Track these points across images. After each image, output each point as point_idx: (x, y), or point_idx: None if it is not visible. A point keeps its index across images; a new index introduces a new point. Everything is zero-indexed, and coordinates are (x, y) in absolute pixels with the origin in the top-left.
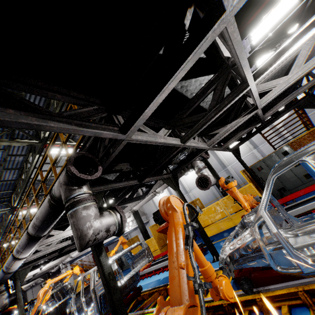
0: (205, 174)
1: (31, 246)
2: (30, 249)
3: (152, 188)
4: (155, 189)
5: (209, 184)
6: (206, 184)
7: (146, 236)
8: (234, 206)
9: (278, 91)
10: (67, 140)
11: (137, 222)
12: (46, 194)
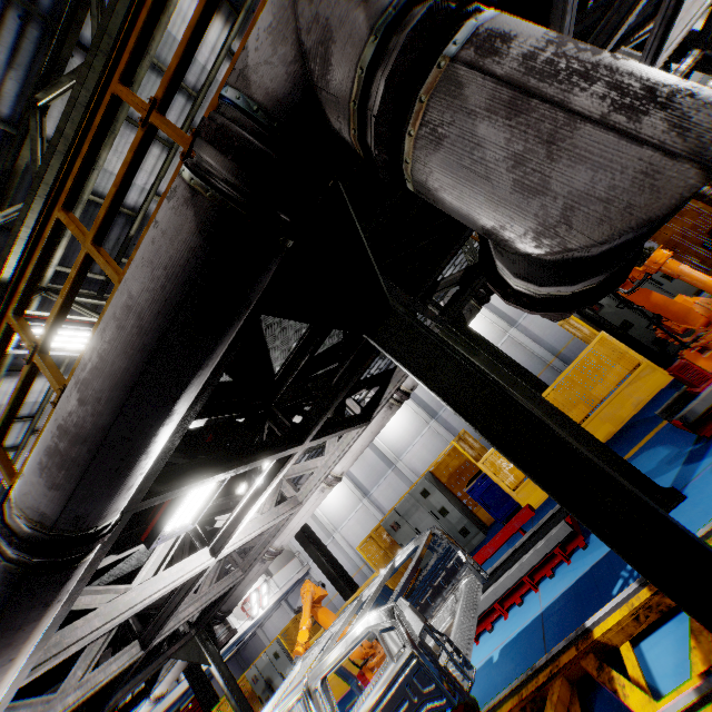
0: None
1: (19, 636)
2: (6, 661)
3: (392, 382)
4: (403, 378)
5: None
6: None
7: (348, 586)
8: (579, 404)
9: (686, 22)
10: (171, 95)
11: (311, 552)
12: (63, 385)
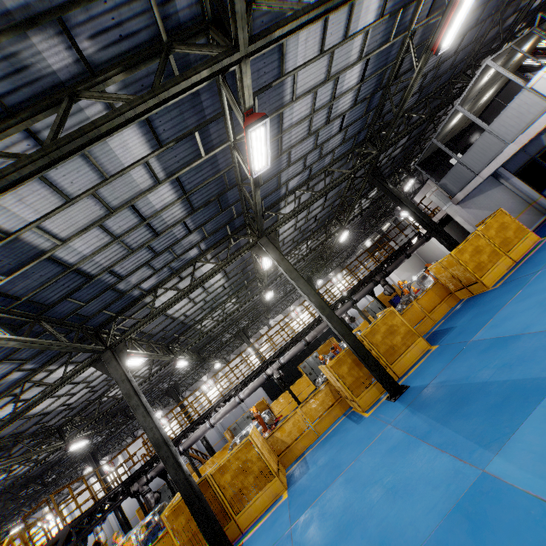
0: (99, 538)
1: None
2: None
3: None
4: None
5: (101, 544)
6: (99, 544)
7: None
8: None
9: None
10: None
11: None
12: None
